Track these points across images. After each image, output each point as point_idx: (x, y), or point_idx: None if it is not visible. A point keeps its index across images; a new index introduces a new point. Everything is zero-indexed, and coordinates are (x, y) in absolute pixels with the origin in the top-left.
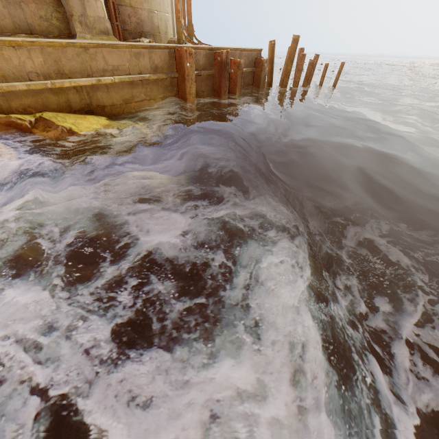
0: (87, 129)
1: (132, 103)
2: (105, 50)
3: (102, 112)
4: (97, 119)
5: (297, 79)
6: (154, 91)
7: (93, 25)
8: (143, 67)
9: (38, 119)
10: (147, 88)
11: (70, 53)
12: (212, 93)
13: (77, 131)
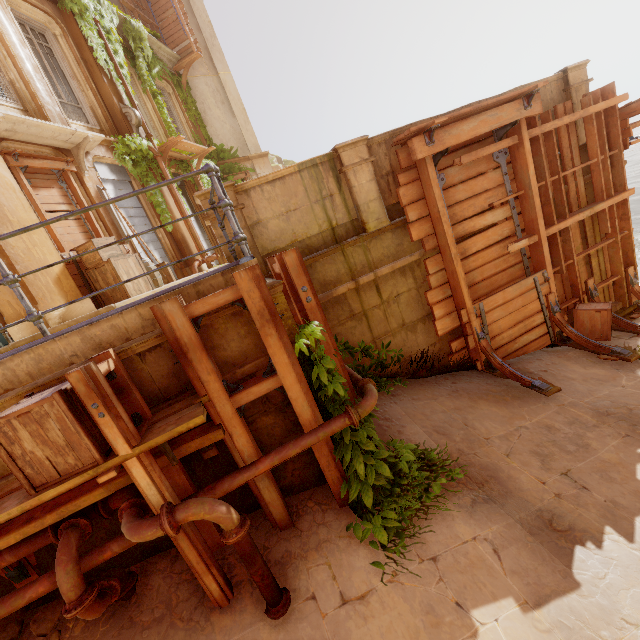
0: None
1: None
2: None
3: None
4: None
5: None
6: None
7: None
8: None
9: None
10: None
11: None
12: None
13: None
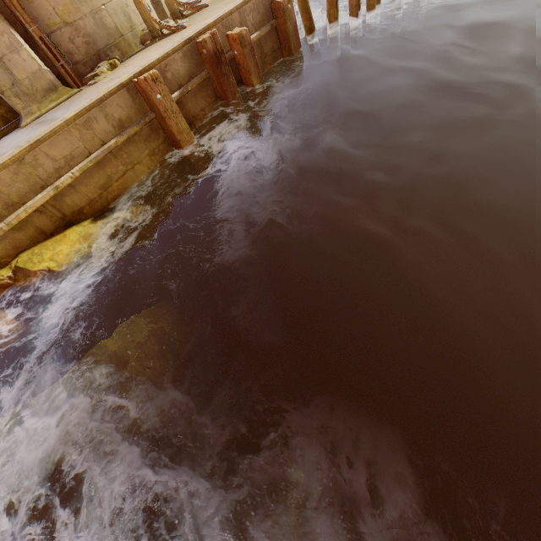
0: (68, 258)
1: (113, 184)
2: (43, 146)
3: (82, 216)
4: (79, 229)
5: (352, 1)
6: (134, 153)
7: (33, 89)
8: (102, 134)
9: (15, 271)
10: (122, 156)
11: (7, 176)
12: (218, 103)
13: (57, 269)
